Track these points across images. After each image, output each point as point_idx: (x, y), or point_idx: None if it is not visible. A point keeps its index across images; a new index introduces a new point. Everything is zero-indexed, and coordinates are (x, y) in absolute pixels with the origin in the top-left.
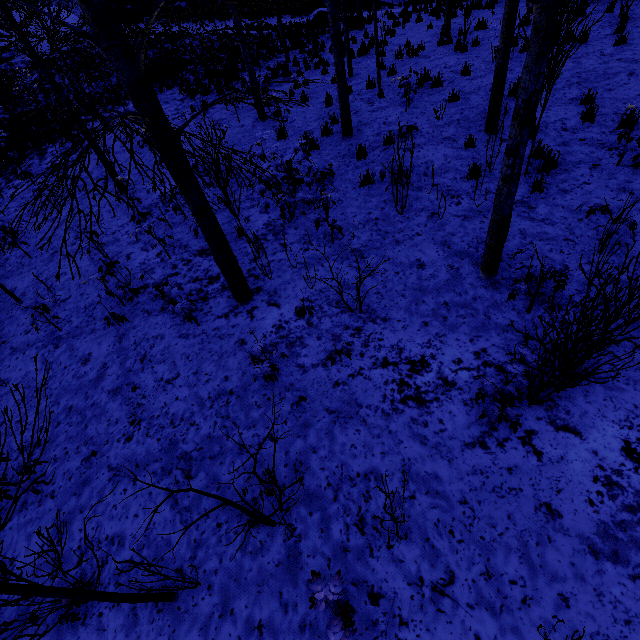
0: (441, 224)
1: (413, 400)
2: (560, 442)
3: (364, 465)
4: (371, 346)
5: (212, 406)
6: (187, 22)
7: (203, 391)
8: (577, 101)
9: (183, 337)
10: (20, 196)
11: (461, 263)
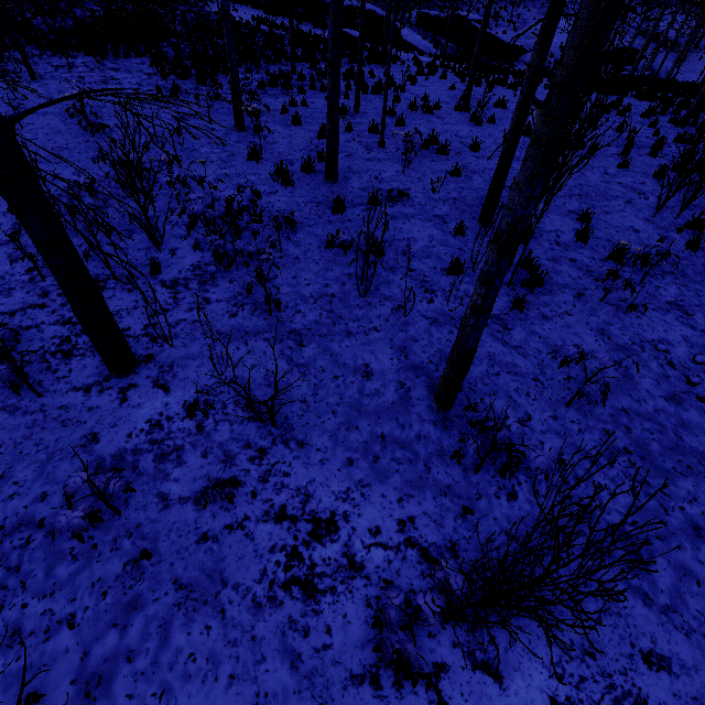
0: (405, 323)
1: (301, 586)
2: (474, 690)
3: (197, 697)
4: (271, 483)
5: None
6: None
7: None
8: (575, 215)
9: (7, 410)
10: None
11: (415, 382)
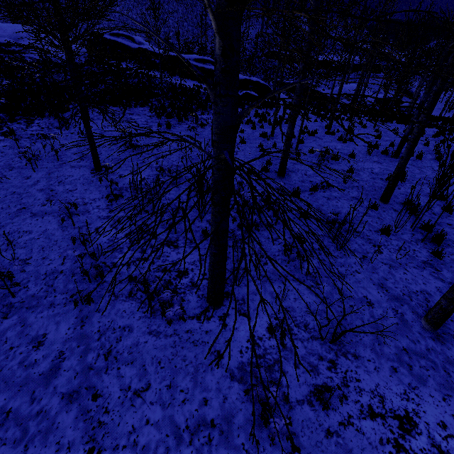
0: (373, 267)
1: None
2: None
3: None
4: (351, 387)
5: (191, 441)
6: (157, 71)
7: (179, 415)
8: None
9: (153, 334)
10: (0, 150)
11: (403, 309)
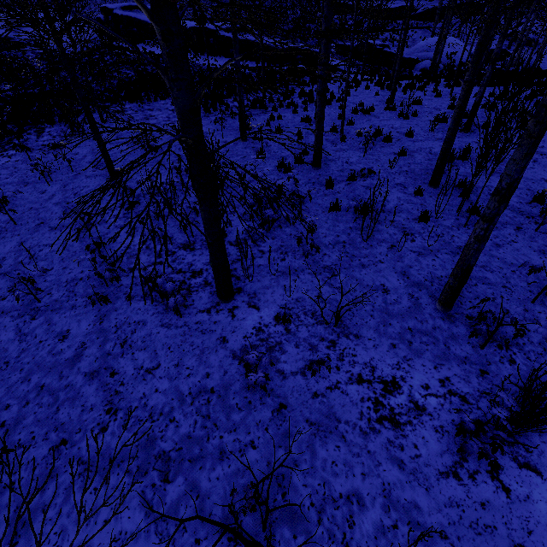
0: (400, 256)
1: (388, 421)
2: (524, 480)
3: (346, 485)
4: (346, 361)
5: (193, 403)
6: None
7: (184, 385)
8: (497, 174)
9: (165, 326)
10: (13, 165)
11: (420, 293)
